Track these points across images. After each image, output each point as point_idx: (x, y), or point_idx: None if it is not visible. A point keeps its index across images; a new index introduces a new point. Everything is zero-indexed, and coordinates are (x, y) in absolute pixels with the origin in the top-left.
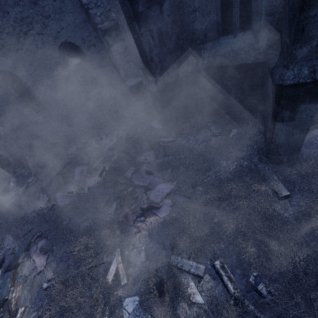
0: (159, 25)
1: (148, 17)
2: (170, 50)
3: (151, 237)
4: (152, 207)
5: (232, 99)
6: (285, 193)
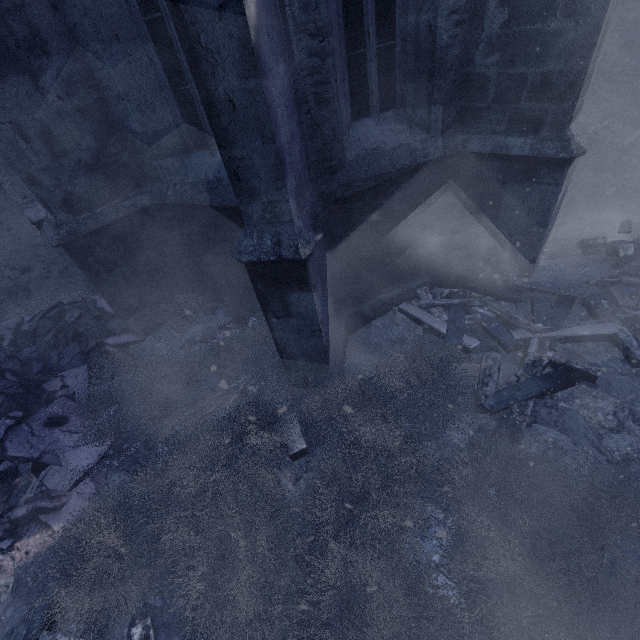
0: (38, 114)
1: (1, 95)
2: (85, 164)
3: (17, 591)
4: (38, 511)
5: (230, 264)
6: (300, 446)
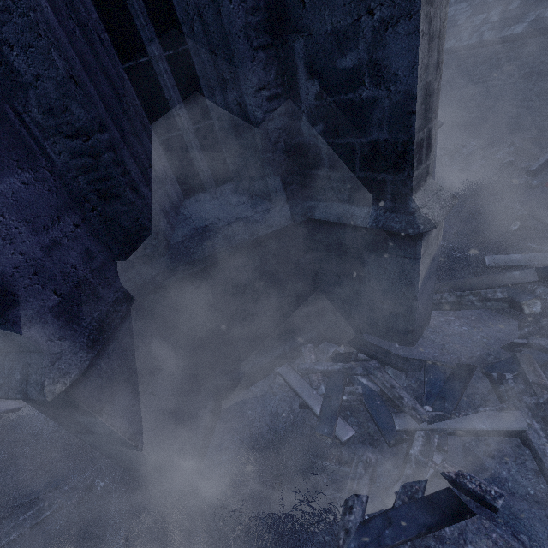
0: None
1: None
2: None
3: None
4: None
5: None
6: None
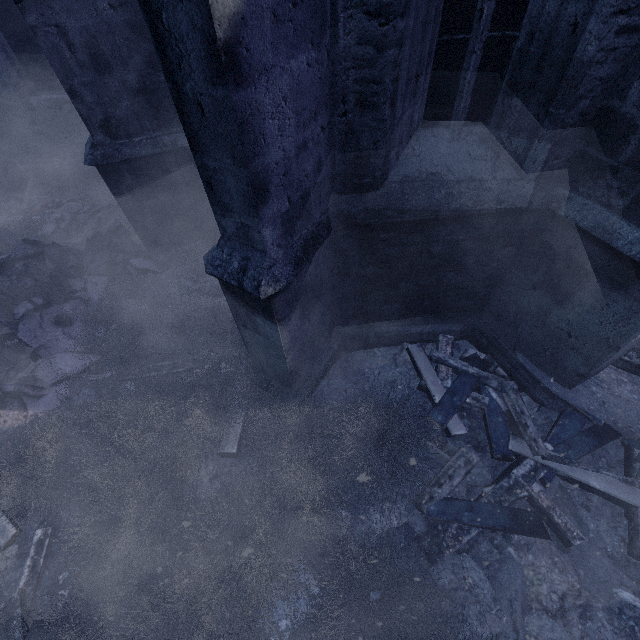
0: (86, 21)
1: None
2: (130, 87)
3: None
4: (22, 393)
5: None
6: (231, 448)
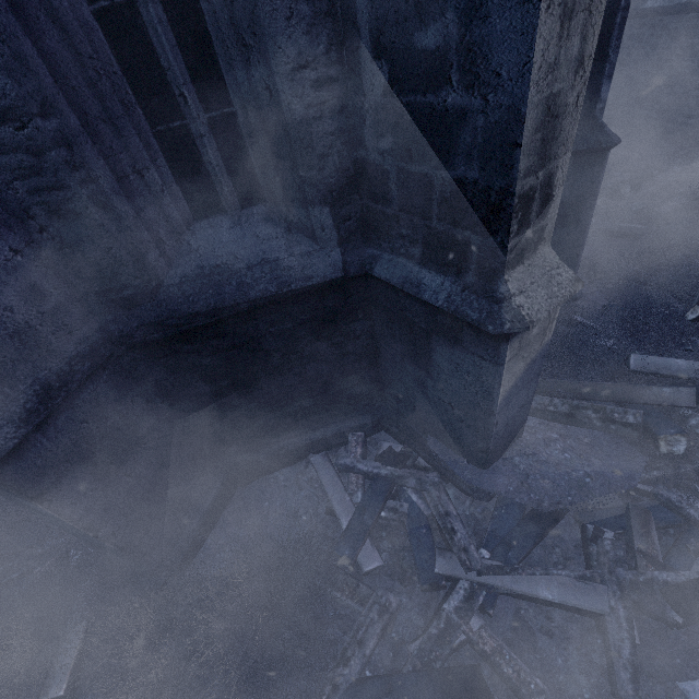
0: None
1: None
2: None
3: None
4: None
5: None
6: (57, 689)
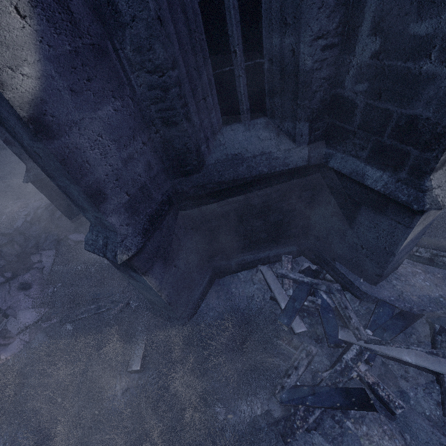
0: None
1: None
2: None
3: None
4: None
5: None
6: (136, 366)
